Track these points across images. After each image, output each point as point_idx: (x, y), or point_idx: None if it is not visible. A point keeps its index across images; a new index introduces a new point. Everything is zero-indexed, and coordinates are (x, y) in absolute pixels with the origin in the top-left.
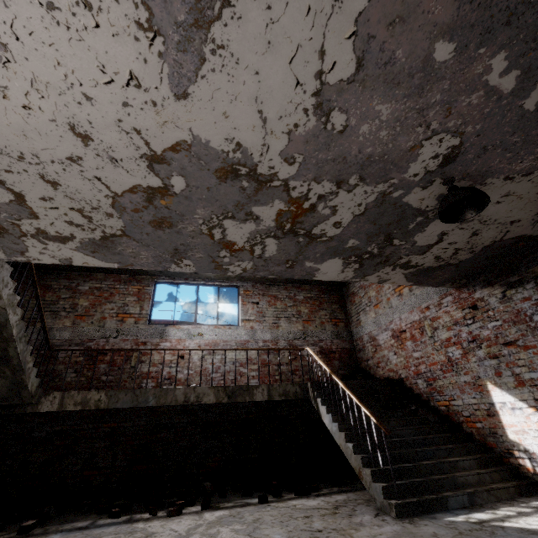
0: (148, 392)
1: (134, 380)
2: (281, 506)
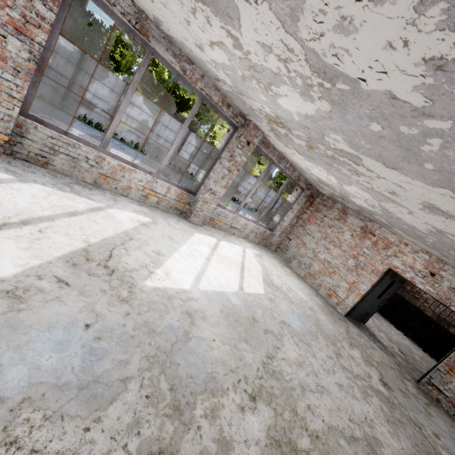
0: (407, 294)
1: (404, 287)
2: (428, 356)
